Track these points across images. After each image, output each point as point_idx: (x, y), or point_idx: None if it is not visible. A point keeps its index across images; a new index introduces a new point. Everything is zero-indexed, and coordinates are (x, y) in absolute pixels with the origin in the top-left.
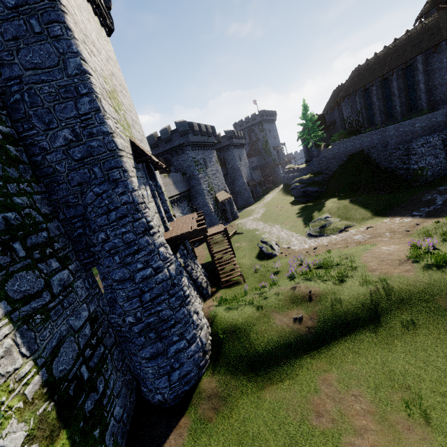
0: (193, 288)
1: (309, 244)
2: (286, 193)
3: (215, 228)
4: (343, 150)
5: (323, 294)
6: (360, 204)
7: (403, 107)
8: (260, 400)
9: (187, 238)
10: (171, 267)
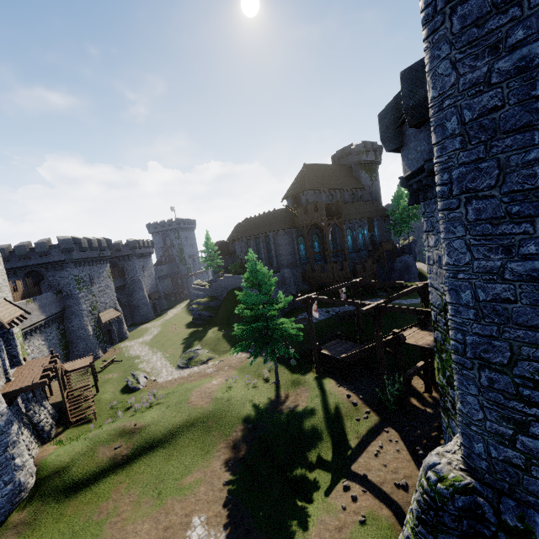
0: (30, 433)
1: (173, 376)
2: (188, 311)
3: (81, 361)
4: (230, 283)
5: (144, 425)
6: (227, 337)
7: (267, 261)
8: (62, 517)
9: (26, 391)
10: (2, 418)
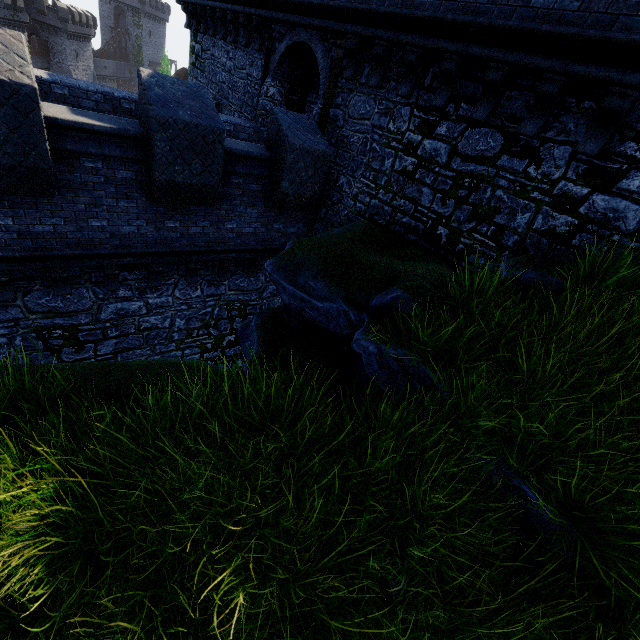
0: None
1: None
2: None
3: None
4: None
5: None
6: None
7: None
8: None
9: None
10: None
